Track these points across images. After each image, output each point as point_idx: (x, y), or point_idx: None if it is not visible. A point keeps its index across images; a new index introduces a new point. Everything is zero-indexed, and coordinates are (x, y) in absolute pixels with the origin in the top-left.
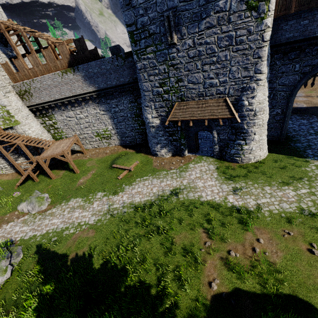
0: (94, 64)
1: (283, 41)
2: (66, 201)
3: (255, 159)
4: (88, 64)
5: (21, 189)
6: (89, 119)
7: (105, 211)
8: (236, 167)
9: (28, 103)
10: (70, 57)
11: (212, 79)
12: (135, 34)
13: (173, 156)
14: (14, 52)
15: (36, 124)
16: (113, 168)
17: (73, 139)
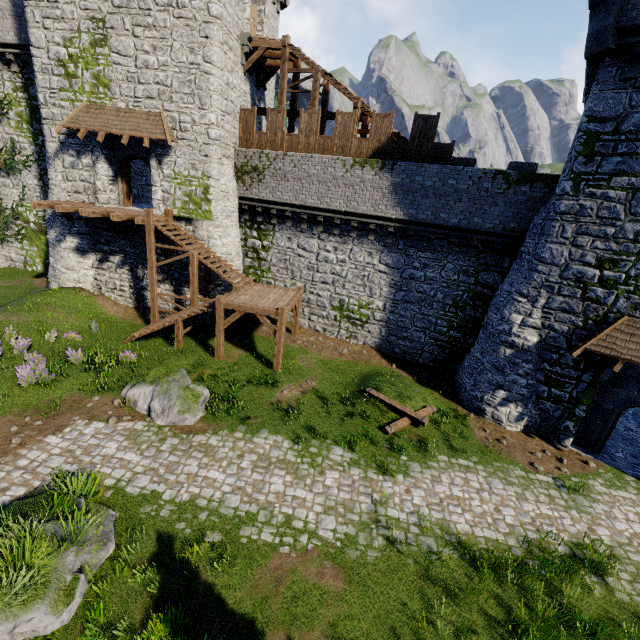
0: (435, 170)
1: None
2: (247, 430)
3: None
4: (422, 166)
5: (138, 349)
6: (342, 270)
7: (365, 515)
8: None
9: (243, 192)
10: (388, 142)
11: None
12: (604, 141)
13: (528, 435)
14: (261, 103)
15: (235, 234)
16: (365, 395)
17: (296, 294)
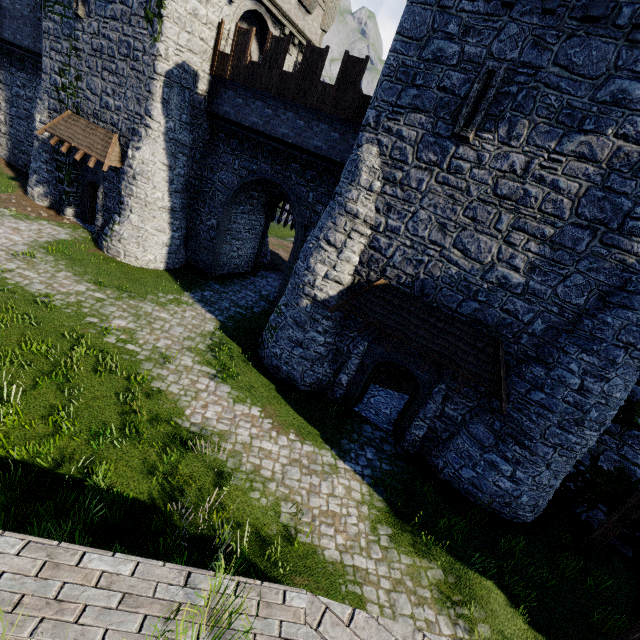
0: None
1: (221, 114)
2: None
3: (128, 259)
4: None
5: None
6: None
7: None
8: (91, 252)
9: None
10: None
11: (109, 97)
12: None
13: (48, 208)
14: None
15: None
16: None
17: None
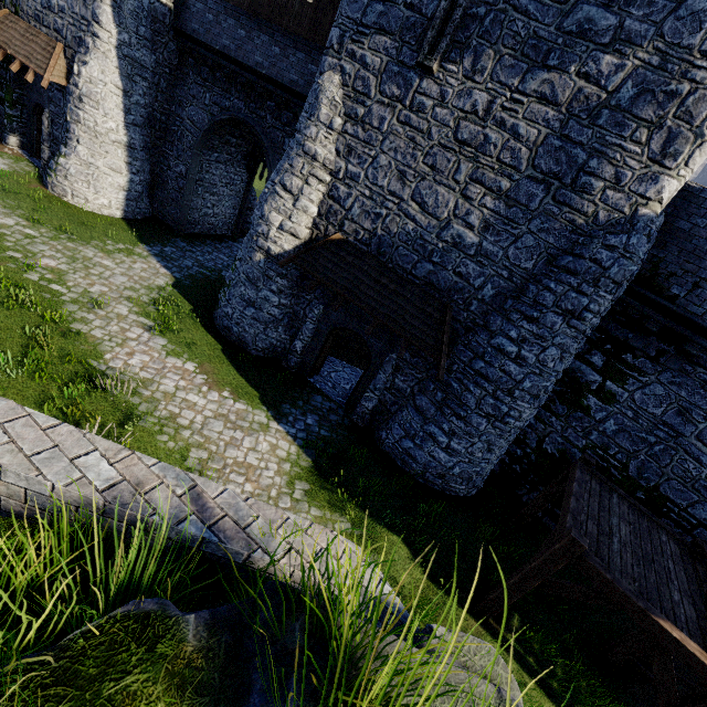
0: None
1: (189, 32)
2: None
3: (77, 201)
4: None
5: None
6: None
7: None
8: (32, 187)
9: None
10: None
11: None
12: None
13: None
14: None
15: None
16: None
17: None
